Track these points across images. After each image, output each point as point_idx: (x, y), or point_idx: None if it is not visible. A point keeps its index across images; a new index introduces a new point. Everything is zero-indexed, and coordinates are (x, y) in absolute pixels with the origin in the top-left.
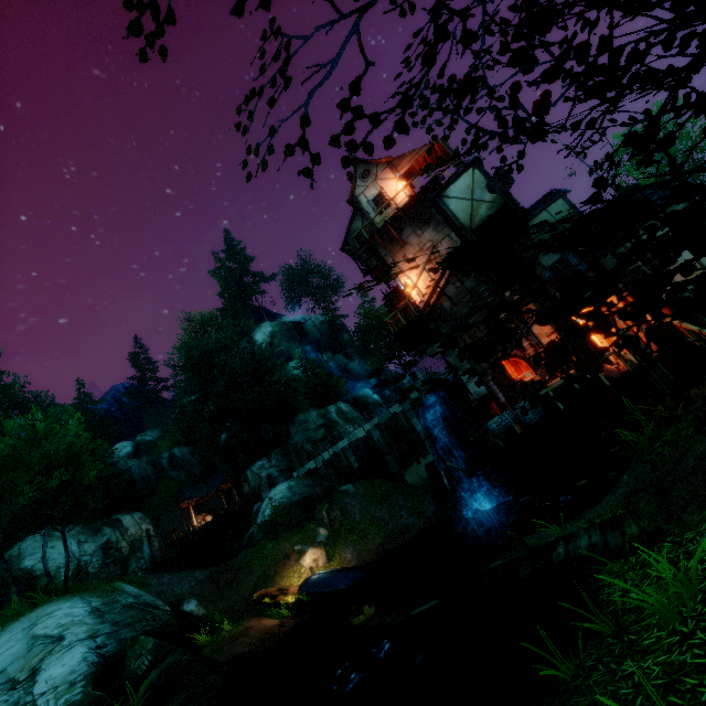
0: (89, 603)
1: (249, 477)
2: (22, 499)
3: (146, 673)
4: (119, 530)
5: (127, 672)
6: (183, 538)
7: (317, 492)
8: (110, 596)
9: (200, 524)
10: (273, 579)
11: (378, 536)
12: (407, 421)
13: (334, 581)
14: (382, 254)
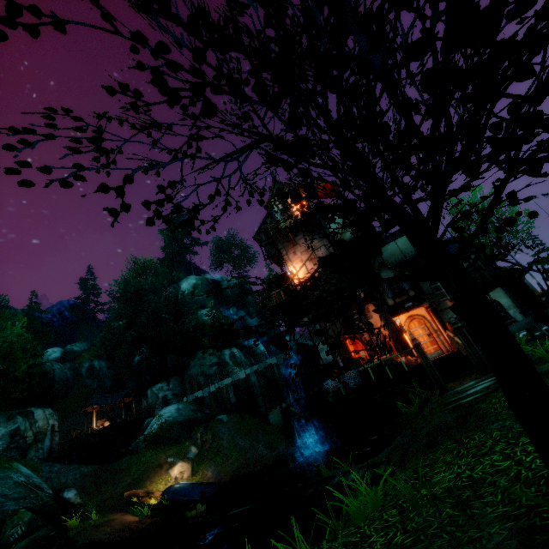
0: None
1: (149, 395)
2: None
3: (16, 541)
4: (30, 420)
5: (1, 537)
6: (81, 437)
7: (198, 417)
8: (6, 472)
9: (98, 428)
10: (143, 483)
11: (237, 461)
12: (278, 372)
13: (192, 492)
14: (279, 247)
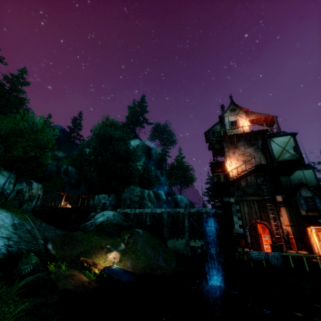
0: (14, 220)
1: (96, 198)
2: (16, 152)
3: (26, 275)
4: (29, 187)
5: (17, 269)
6: (56, 209)
7: (125, 224)
8: (23, 221)
9: (63, 206)
10: (91, 255)
11: (144, 262)
12: (182, 218)
13: (121, 275)
14: (224, 145)
